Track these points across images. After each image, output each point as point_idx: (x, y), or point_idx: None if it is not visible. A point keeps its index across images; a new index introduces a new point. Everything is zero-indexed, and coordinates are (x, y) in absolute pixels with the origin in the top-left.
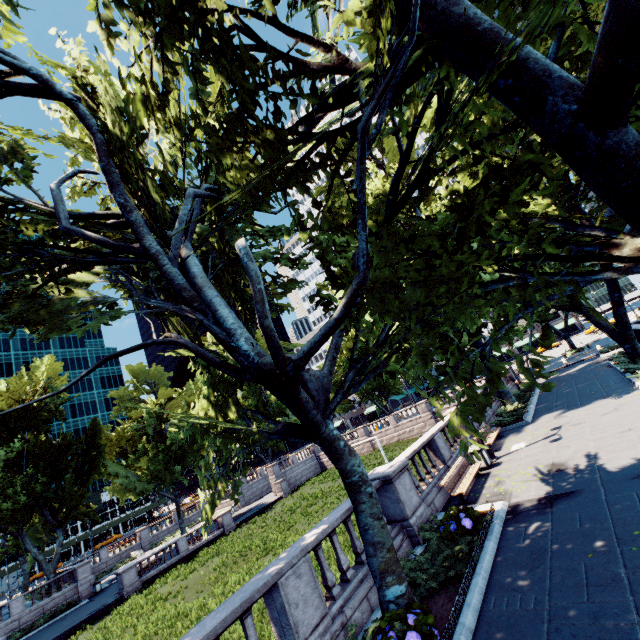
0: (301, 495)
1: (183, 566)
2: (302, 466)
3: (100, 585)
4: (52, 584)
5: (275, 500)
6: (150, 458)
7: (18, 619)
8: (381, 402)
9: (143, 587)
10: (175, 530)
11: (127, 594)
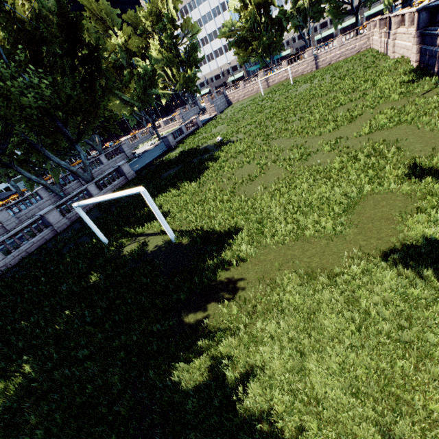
0: (236, 108)
1: (197, 134)
2: (219, 101)
3: (137, 154)
4: (113, 152)
5: (214, 116)
6: (136, 83)
7: (107, 165)
8: (265, 59)
9: (180, 143)
10: (141, 143)
11: (173, 146)
